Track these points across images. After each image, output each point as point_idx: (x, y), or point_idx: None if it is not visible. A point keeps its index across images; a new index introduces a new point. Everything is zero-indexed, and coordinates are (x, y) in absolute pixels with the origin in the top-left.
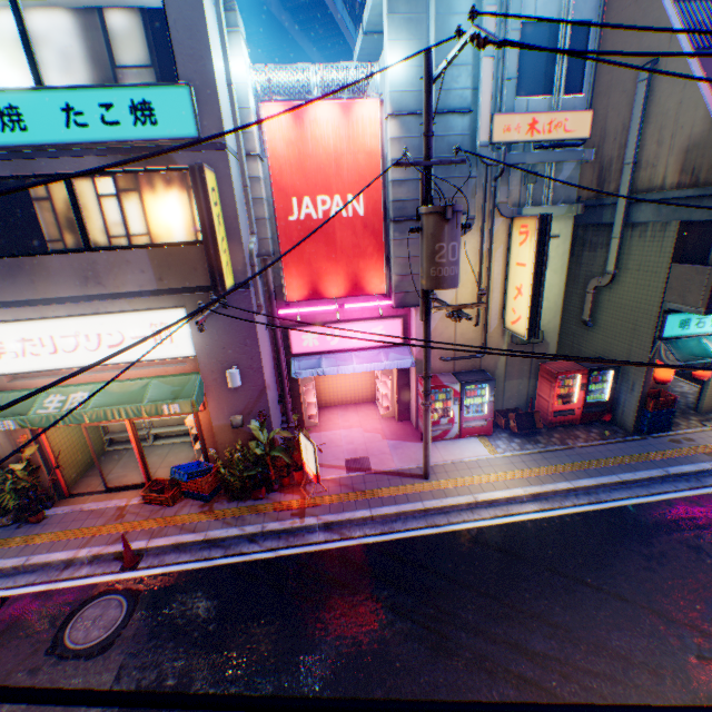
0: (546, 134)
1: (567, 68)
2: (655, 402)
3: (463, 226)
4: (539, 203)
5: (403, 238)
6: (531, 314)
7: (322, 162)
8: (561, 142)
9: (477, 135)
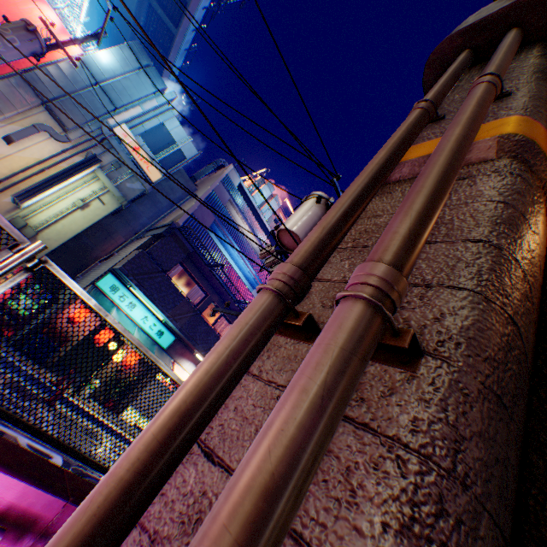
0: (140, 159)
1: (169, 159)
2: (54, 330)
3: (37, 56)
4: (112, 180)
5: (17, 88)
6: (36, 187)
7: (22, 18)
8: (144, 174)
9: (112, 119)
